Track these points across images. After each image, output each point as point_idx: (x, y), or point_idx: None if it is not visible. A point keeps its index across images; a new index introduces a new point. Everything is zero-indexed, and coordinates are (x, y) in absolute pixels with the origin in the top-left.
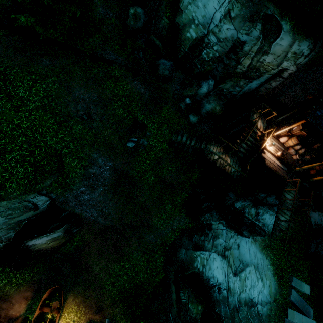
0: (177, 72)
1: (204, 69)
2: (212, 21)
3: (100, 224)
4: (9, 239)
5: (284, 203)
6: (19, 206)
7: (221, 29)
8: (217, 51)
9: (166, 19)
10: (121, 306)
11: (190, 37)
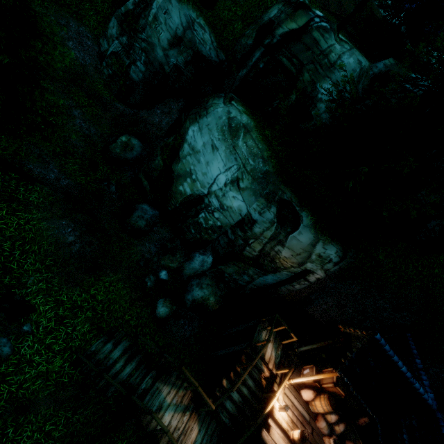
0: (162, 227)
1: (201, 236)
2: (215, 182)
3: None
4: None
5: None
6: None
7: (226, 195)
8: (220, 219)
9: (161, 162)
10: None
11: (186, 190)
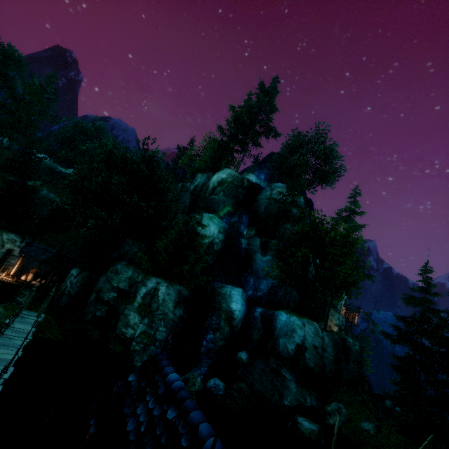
0: None
1: None
2: None
3: None
4: None
5: (23, 294)
6: None
7: None
8: None
9: None
10: None
11: None
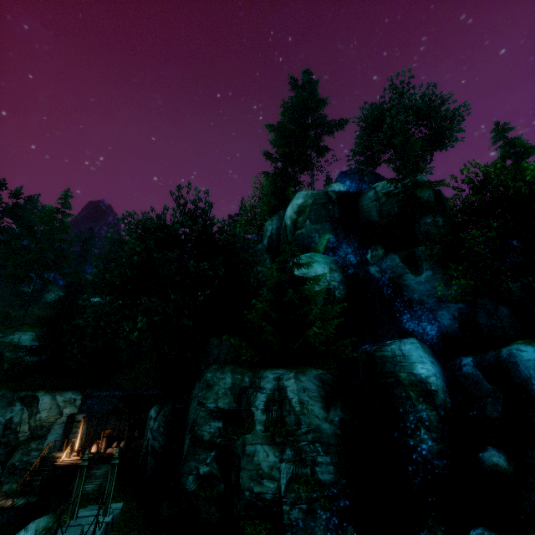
0: None
1: None
2: None
3: None
4: None
5: (91, 476)
6: None
7: None
8: None
9: None
10: None
11: None
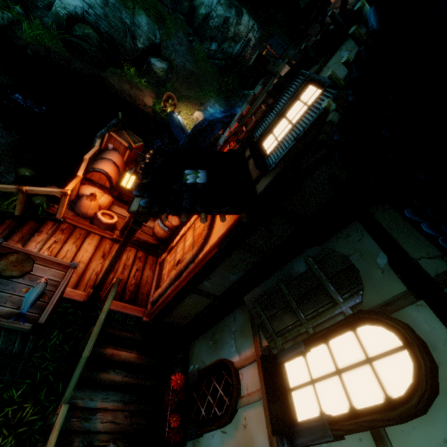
0: (195, 36)
1: (211, 34)
2: (212, 4)
3: (186, 69)
4: (145, 47)
5: None
6: (152, 28)
7: (217, 9)
8: (217, 22)
9: (187, 3)
10: (214, 100)
11: (202, 13)
